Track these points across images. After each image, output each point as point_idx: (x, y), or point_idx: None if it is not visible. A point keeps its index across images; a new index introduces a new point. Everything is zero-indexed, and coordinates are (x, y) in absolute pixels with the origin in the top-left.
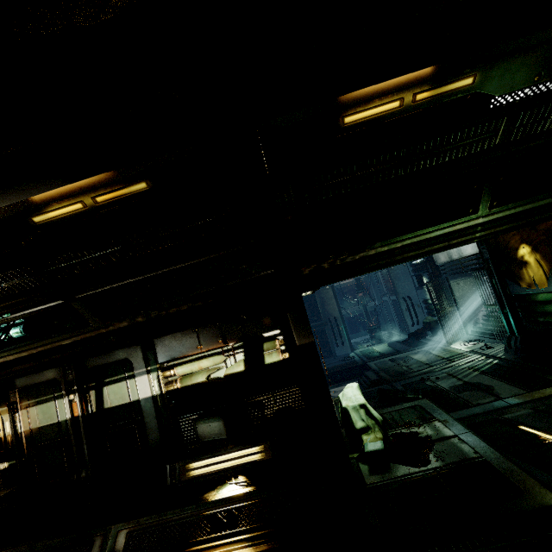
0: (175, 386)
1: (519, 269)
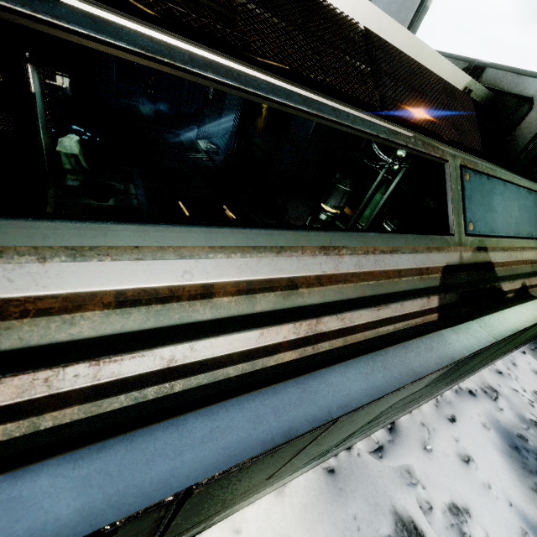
0: None
1: (257, 115)
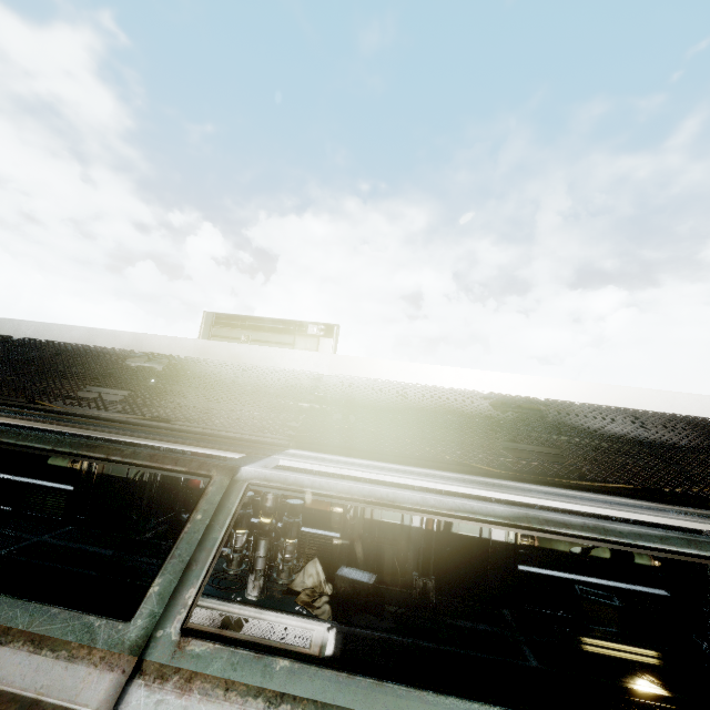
0: (531, 543)
1: None
